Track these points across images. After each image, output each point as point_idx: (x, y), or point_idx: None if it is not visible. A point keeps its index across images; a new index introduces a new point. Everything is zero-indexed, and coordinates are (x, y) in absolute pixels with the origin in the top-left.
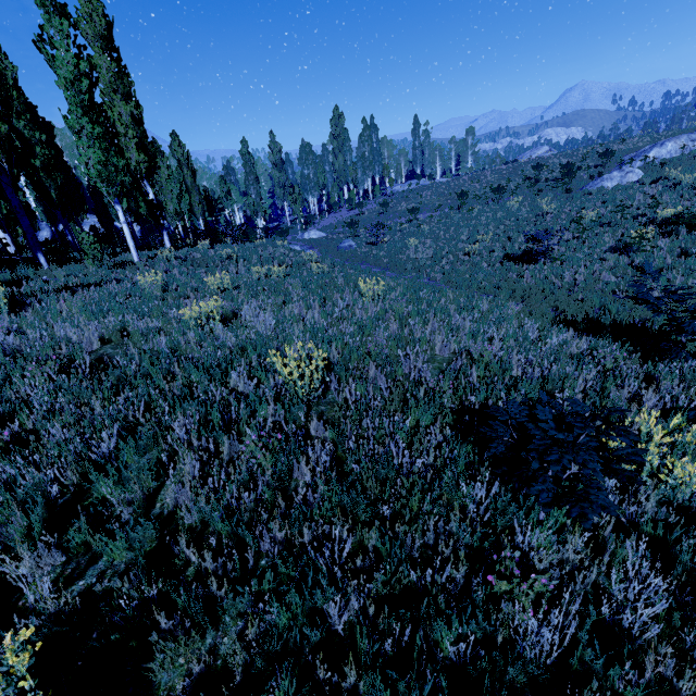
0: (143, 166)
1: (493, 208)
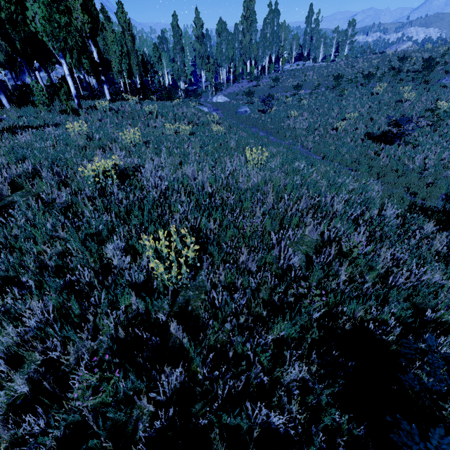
0: (87, 27)
1: (361, 91)
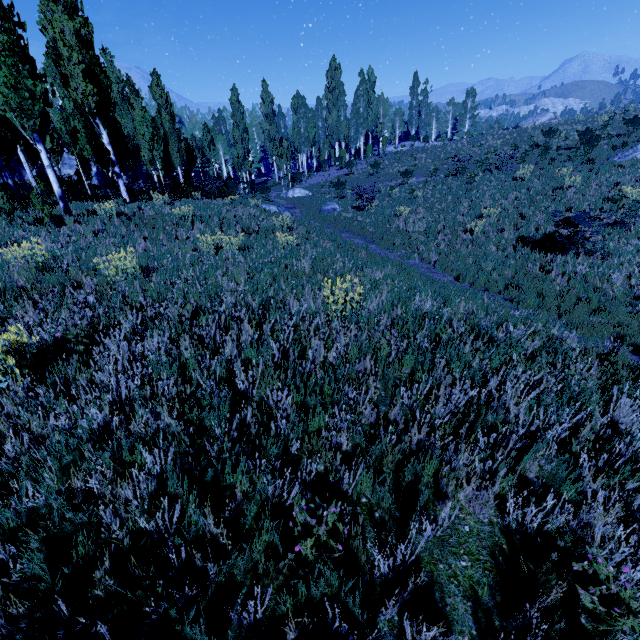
0: (91, 100)
1: (497, 176)
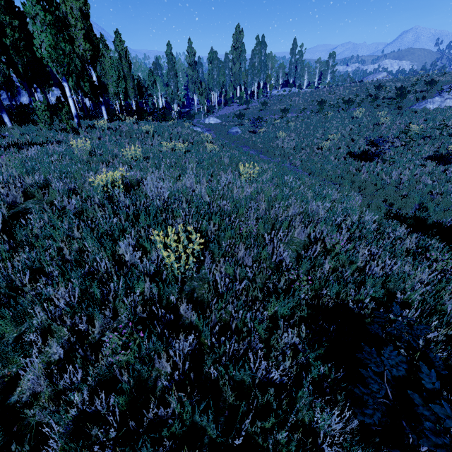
0: (88, 54)
1: (342, 115)
